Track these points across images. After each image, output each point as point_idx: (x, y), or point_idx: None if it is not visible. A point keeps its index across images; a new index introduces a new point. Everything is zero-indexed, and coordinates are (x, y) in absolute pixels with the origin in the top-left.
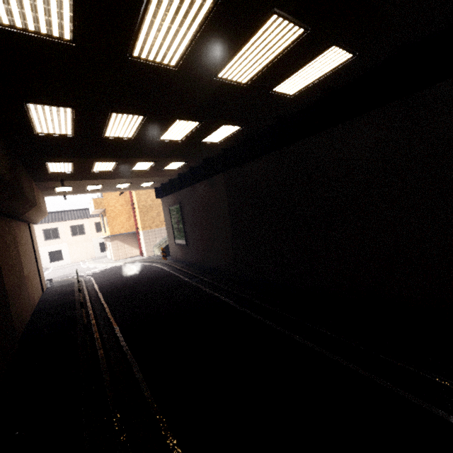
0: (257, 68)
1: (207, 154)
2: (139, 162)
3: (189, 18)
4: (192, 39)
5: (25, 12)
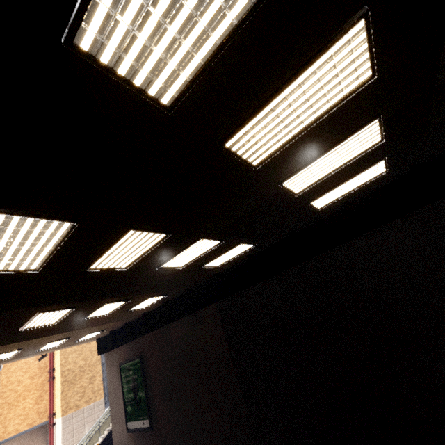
0: (319, 176)
1: (195, 282)
2: (106, 303)
3: (317, 105)
4: (300, 133)
5: (136, 36)
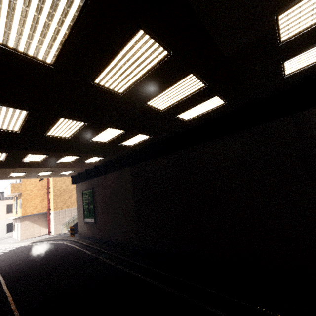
0: (172, 102)
1: (121, 153)
2: (67, 156)
3: (142, 66)
4: (139, 79)
5: (21, 38)
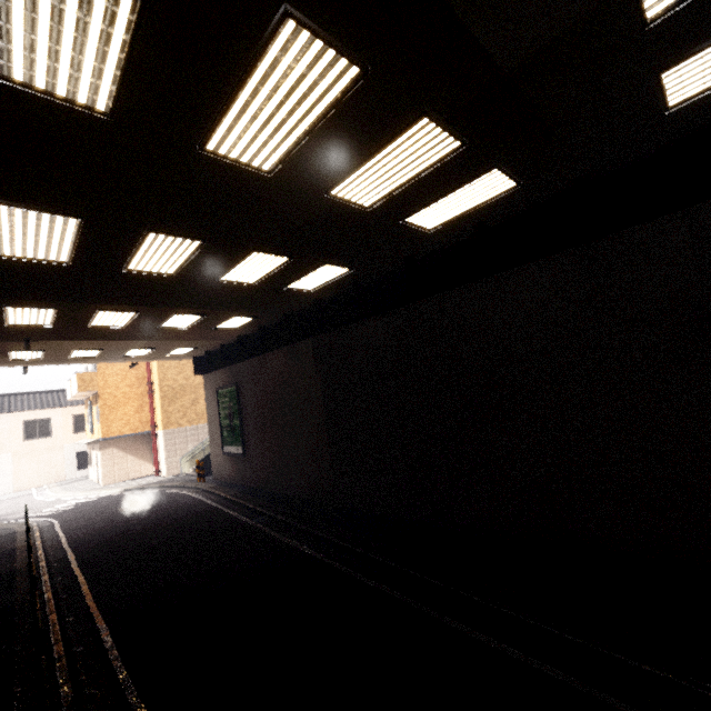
0: (389, 187)
1: (291, 307)
2: (176, 314)
3: (305, 105)
4: (304, 137)
5: (36, 58)
